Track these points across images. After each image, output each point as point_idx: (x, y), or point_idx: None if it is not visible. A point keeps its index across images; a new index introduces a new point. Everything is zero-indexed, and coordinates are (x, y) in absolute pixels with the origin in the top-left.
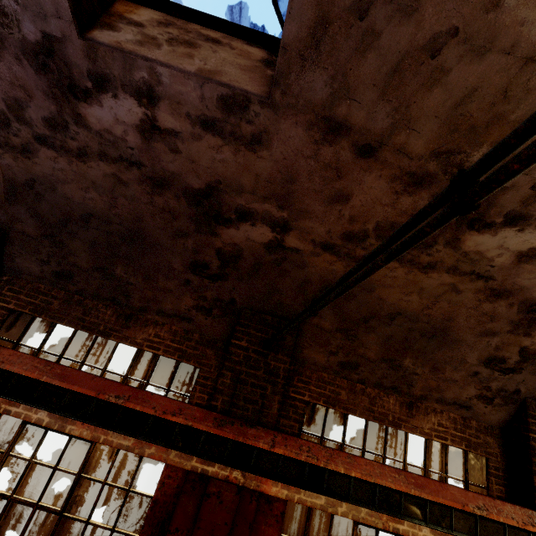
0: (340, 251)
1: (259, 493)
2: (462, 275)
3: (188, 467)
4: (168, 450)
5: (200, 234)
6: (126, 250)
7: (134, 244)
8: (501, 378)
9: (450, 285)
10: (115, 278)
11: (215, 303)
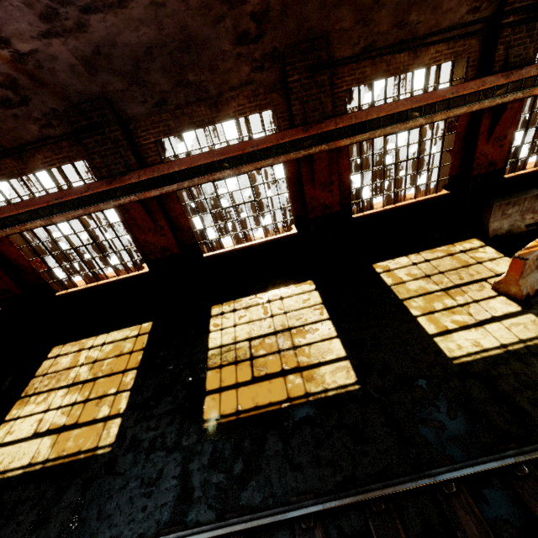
0: None
1: (335, 149)
2: None
3: (301, 156)
4: (289, 155)
5: (233, 10)
6: (188, 59)
7: (191, 51)
8: None
9: None
10: (192, 84)
11: (264, 59)
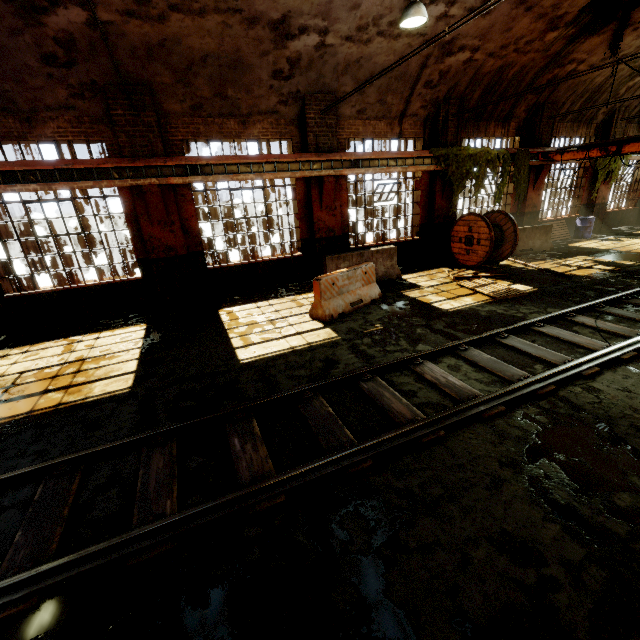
0: (141, 15)
1: (172, 189)
2: (225, 13)
3: (128, 185)
4: (114, 181)
5: (31, 28)
6: None
7: None
8: (286, 85)
9: (223, 23)
10: None
11: (83, 88)
